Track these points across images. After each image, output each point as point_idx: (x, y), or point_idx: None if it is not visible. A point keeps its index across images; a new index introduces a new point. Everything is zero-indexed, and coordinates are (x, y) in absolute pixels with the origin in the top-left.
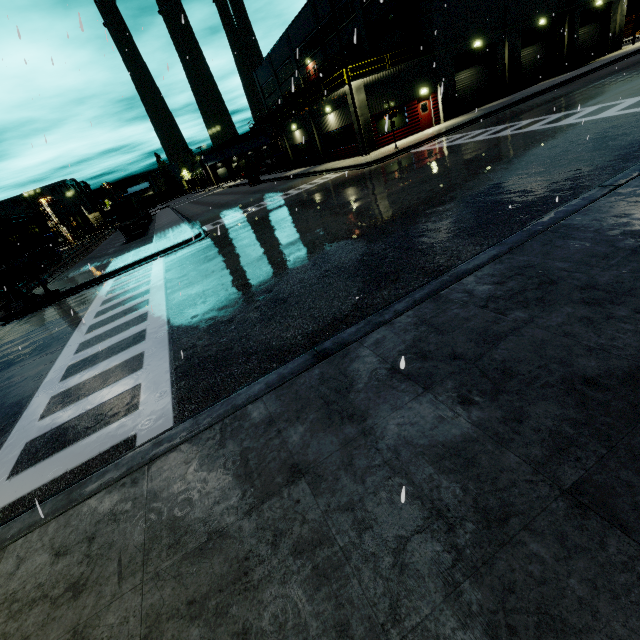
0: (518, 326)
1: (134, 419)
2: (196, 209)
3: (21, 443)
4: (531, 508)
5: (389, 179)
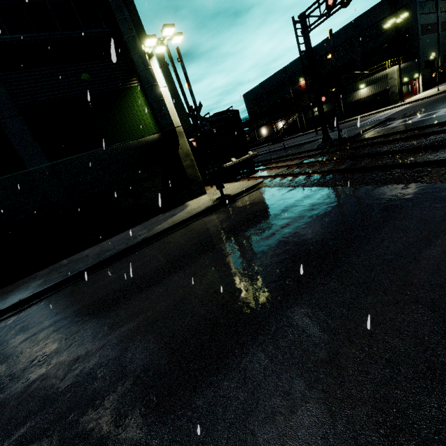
0: None
1: None
2: None
3: None
4: None
5: None
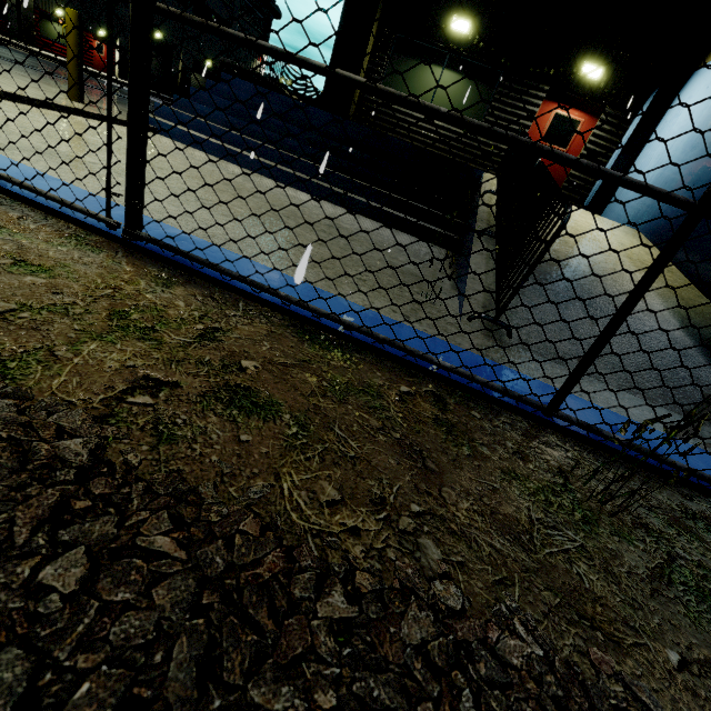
0: None
1: None
2: None
3: None
4: None
5: None
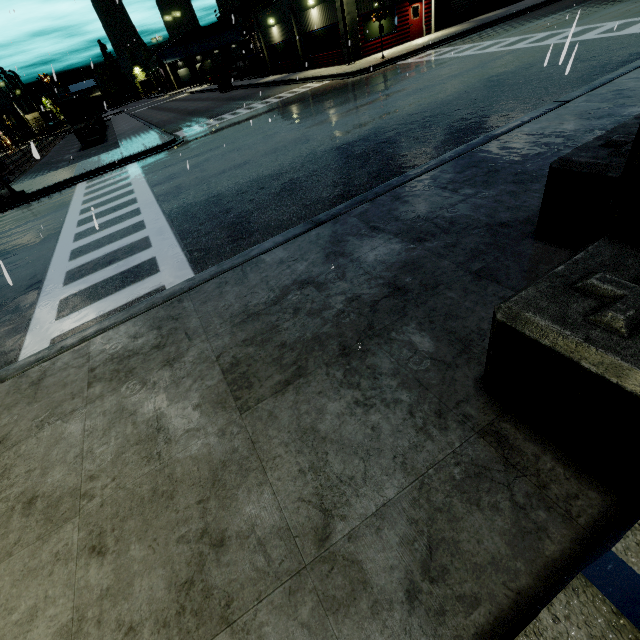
0: (466, 198)
1: (158, 278)
2: (160, 115)
3: (55, 300)
4: (452, 281)
5: (374, 91)
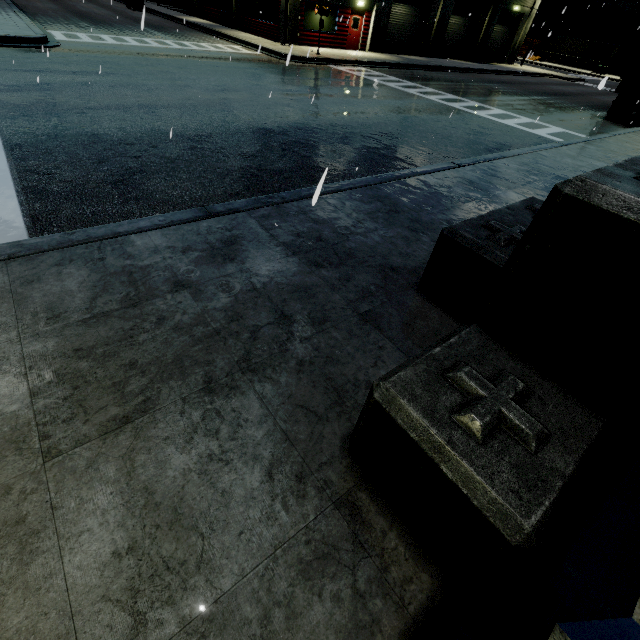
0: (367, 231)
1: None
2: None
3: None
4: (339, 319)
5: (303, 84)
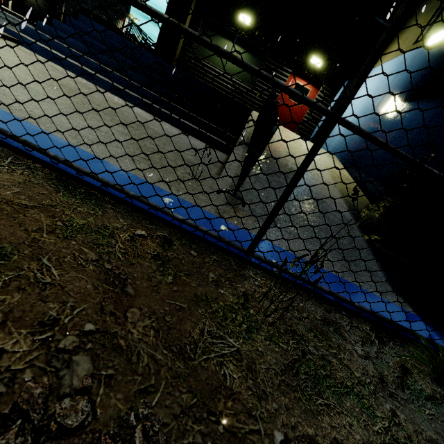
0: None
1: None
2: None
3: None
4: None
5: None
